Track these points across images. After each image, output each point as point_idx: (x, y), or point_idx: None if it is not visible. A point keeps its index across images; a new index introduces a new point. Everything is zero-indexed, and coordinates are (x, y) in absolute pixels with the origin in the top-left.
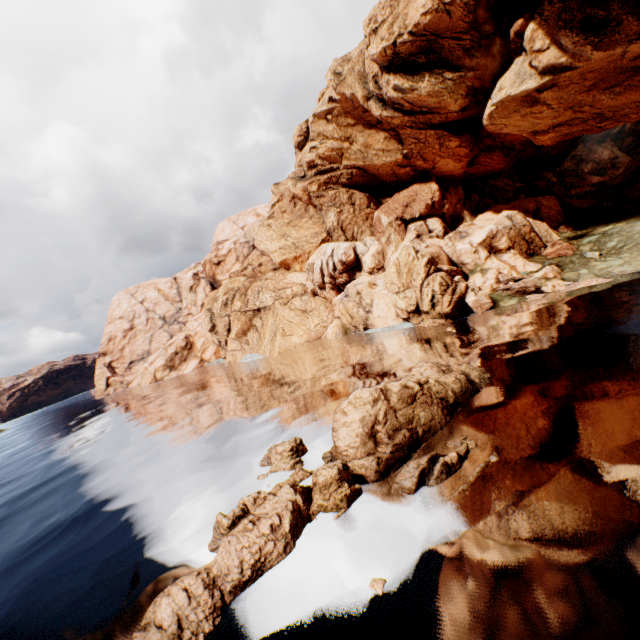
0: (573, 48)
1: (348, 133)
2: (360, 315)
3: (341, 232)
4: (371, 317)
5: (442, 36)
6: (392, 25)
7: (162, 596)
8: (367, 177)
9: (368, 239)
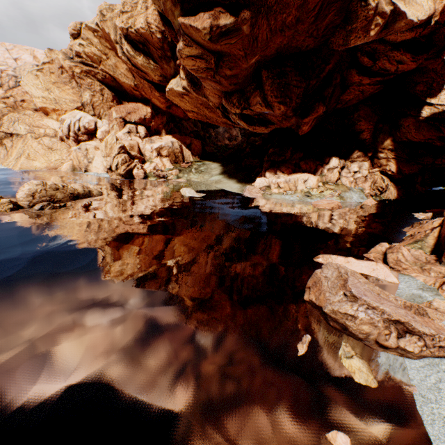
0: (188, 87)
1: (107, 51)
2: (85, 162)
3: (92, 108)
4: (91, 166)
5: (150, 43)
6: (129, 19)
7: None
8: (116, 83)
9: (105, 121)
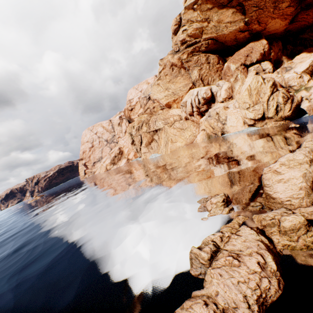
0: None
1: (207, 15)
2: (219, 126)
3: (201, 82)
4: (226, 127)
5: None
6: None
7: None
8: (217, 44)
9: (220, 82)
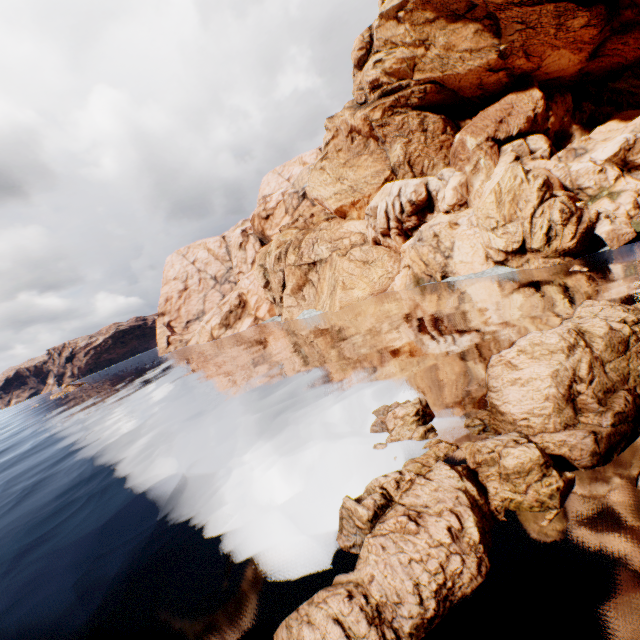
0: None
1: (424, 34)
2: (437, 261)
3: (408, 168)
4: (451, 263)
5: None
6: None
7: (299, 622)
8: (443, 94)
9: (445, 171)
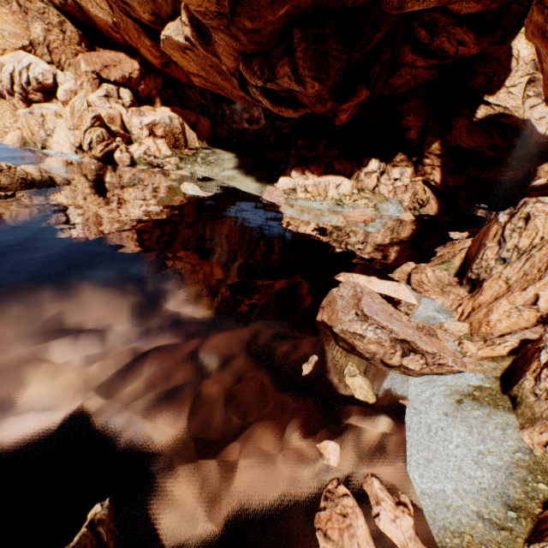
0: (193, 37)
1: None
2: (41, 135)
3: (48, 51)
4: (51, 141)
5: None
6: None
7: None
8: (84, 16)
9: (69, 74)
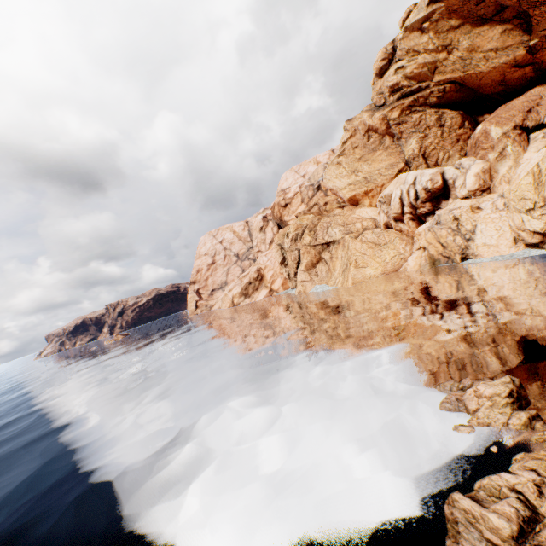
0: None
1: (448, 39)
2: (457, 243)
3: (422, 160)
4: (472, 245)
5: None
6: None
7: None
8: (462, 92)
9: (464, 160)
